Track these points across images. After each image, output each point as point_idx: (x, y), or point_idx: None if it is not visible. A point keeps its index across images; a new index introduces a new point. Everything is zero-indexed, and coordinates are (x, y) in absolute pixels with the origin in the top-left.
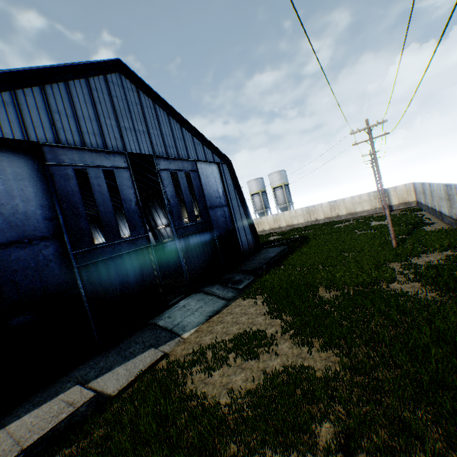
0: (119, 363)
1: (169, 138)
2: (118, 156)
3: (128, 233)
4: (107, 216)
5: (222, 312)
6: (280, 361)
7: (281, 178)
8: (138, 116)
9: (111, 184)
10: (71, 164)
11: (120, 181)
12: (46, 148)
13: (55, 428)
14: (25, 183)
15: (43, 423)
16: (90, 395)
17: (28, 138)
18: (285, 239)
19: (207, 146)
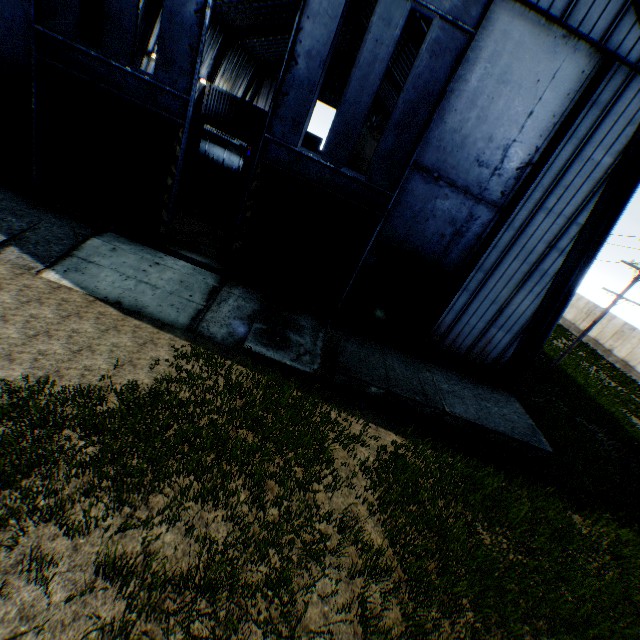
0: None
1: None
2: None
3: None
4: None
5: (128, 318)
6: None
7: None
8: None
9: None
10: None
11: None
12: None
13: None
14: None
15: None
16: None
17: None
18: None
19: None
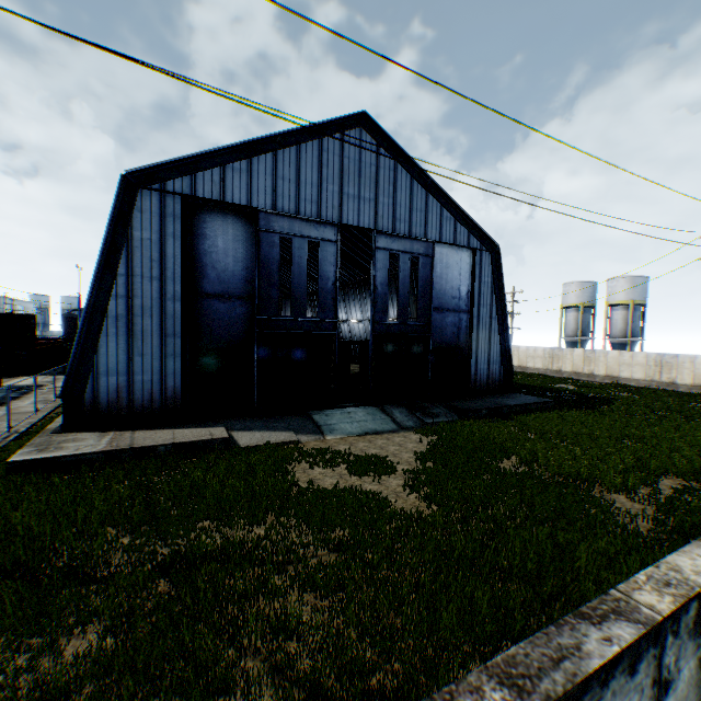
0: (260, 429)
1: (404, 208)
2: (329, 228)
3: (356, 317)
4: (299, 290)
5: (382, 435)
6: (376, 488)
7: (631, 289)
8: (369, 181)
9: (348, 252)
10: (278, 232)
11: (323, 255)
12: (262, 214)
13: (195, 443)
14: (239, 245)
15: (191, 437)
16: (224, 436)
17: (250, 203)
18: (575, 394)
19: (462, 223)
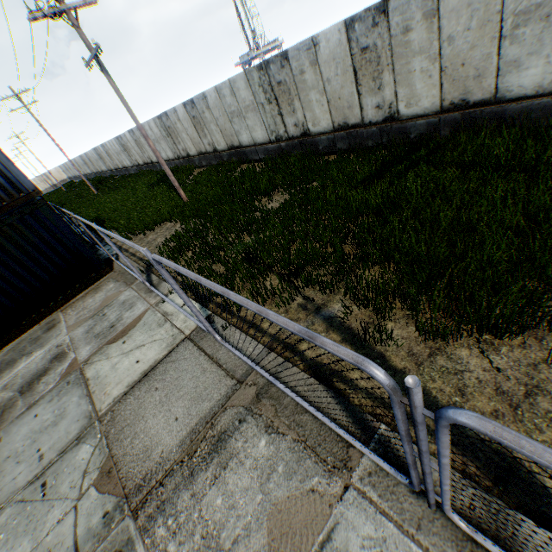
0: None
1: None
2: None
3: None
4: None
5: None
6: None
7: None
8: None
9: None
10: None
11: None
12: None
13: None
14: None
15: None
16: None
17: None
18: None
19: None
